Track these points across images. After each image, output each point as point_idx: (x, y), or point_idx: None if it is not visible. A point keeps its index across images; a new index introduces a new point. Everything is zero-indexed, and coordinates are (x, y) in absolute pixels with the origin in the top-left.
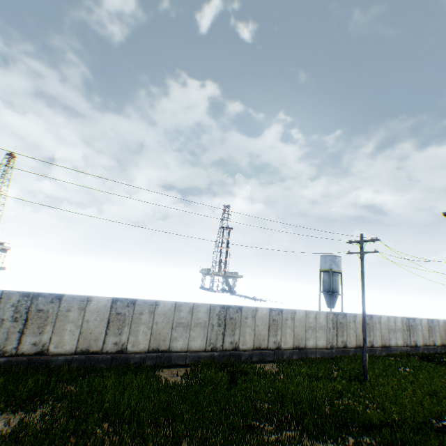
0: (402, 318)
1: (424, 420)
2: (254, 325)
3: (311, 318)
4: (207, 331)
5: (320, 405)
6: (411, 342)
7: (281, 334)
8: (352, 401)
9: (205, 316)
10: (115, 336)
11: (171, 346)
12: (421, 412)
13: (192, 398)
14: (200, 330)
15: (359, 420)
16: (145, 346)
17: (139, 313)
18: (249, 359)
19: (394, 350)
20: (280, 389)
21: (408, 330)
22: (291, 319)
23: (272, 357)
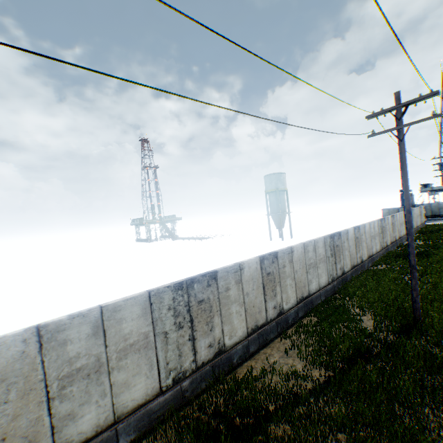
0: (378, 221)
1: None
2: (241, 295)
3: (311, 252)
4: (155, 352)
5: None
6: (384, 244)
7: (281, 291)
8: None
9: (142, 322)
10: None
11: (63, 441)
12: None
13: None
14: (137, 359)
15: None
16: None
17: None
18: (246, 355)
19: (376, 258)
20: (356, 437)
21: (381, 233)
22: (289, 263)
23: (275, 332)
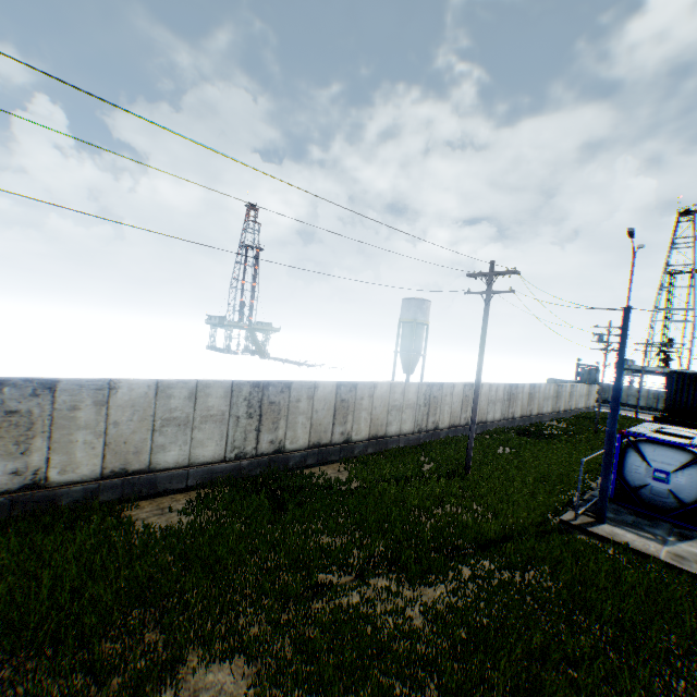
0: (506, 385)
1: (544, 520)
2: (310, 410)
3: (398, 394)
4: (227, 428)
5: (417, 524)
6: (509, 414)
7: (353, 421)
8: (457, 509)
9: (223, 402)
10: (12, 459)
11: (155, 462)
12: (538, 510)
13: (204, 557)
14: (213, 428)
15: (472, 538)
16: (94, 469)
17: (69, 409)
18: (302, 464)
19: (491, 427)
20: (356, 508)
21: (509, 400)
22: (369, 397)
23: (337, 456)
